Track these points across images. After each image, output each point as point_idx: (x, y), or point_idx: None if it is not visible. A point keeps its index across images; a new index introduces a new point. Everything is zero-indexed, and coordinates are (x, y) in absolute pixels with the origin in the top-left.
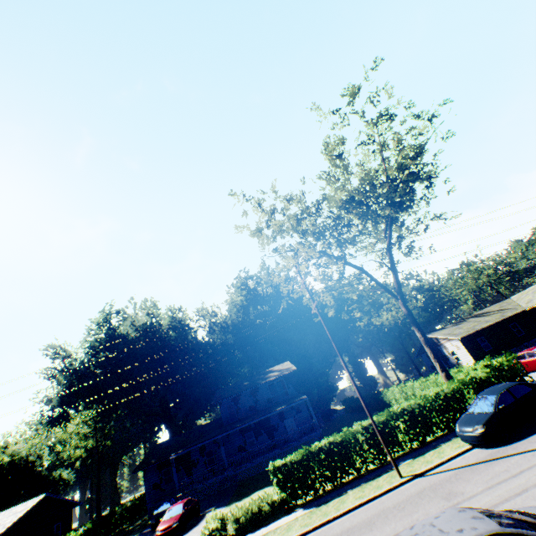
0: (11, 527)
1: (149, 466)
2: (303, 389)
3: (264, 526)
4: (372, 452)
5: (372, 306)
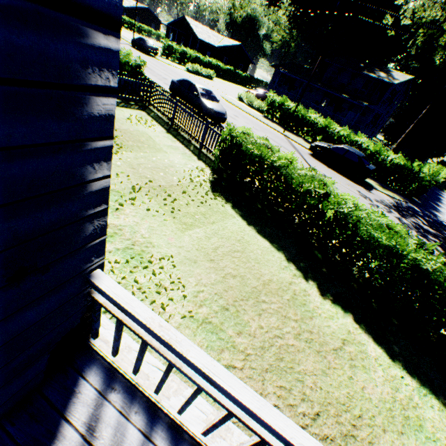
0: (224, 47)
1: (276, 69)
2: (413, 118)
3: (251, 109)
4: (302, 128)
5: (441, 58)
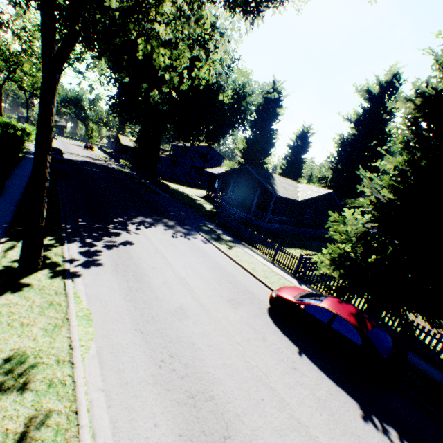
0: None
1: None
2: None
3: None
4: None
5: None
